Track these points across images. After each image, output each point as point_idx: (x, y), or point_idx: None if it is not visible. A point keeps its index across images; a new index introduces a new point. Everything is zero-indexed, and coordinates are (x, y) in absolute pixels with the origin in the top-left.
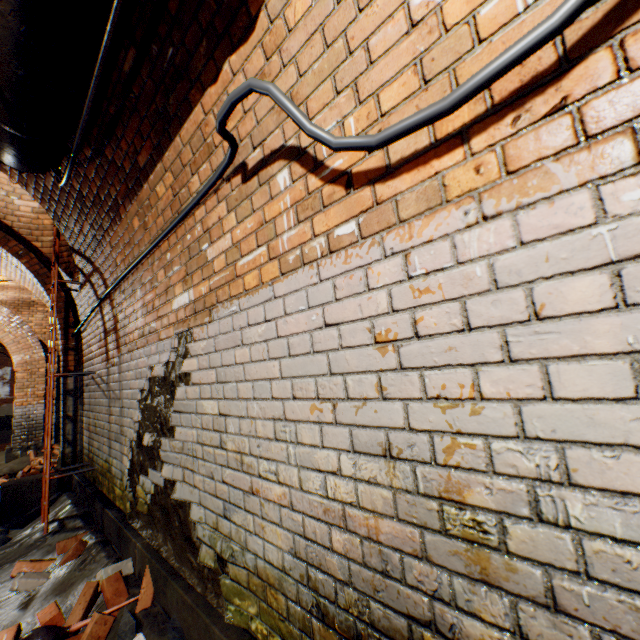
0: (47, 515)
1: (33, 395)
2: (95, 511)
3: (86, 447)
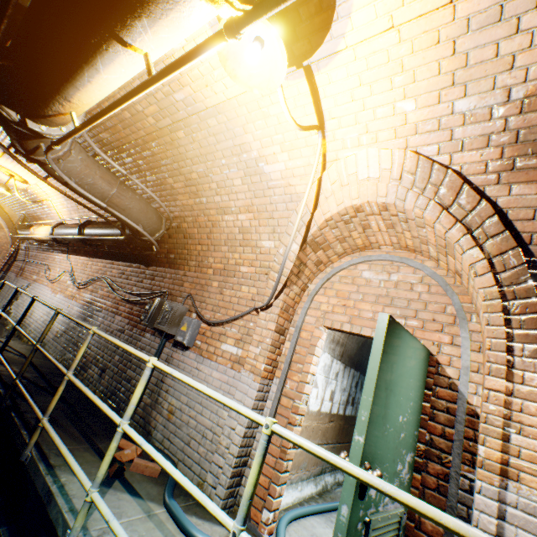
0: None
1: None
2: None
3: None
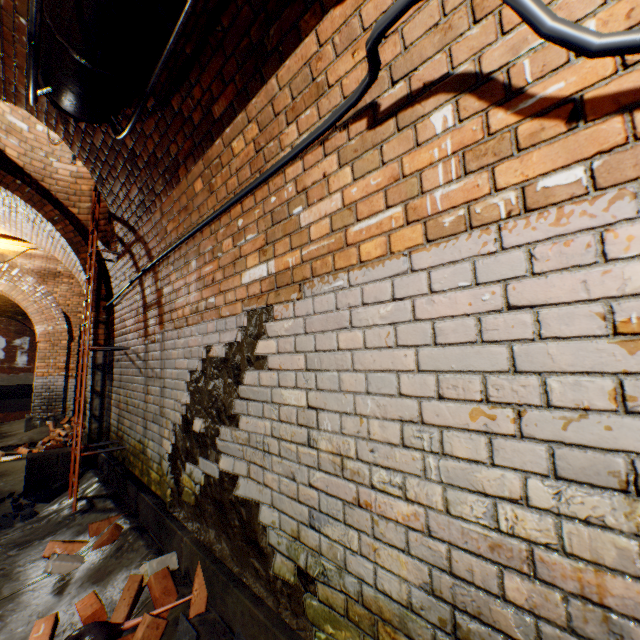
0: (76, 492)
1: (54, 366)
2: (127, 493)
3: (114, 424)
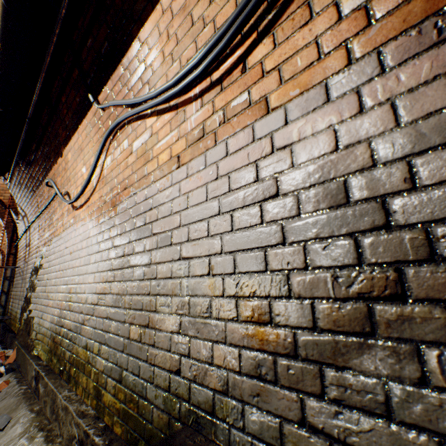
0: None
1: None
2: (5, 337)
3: (10, 308)
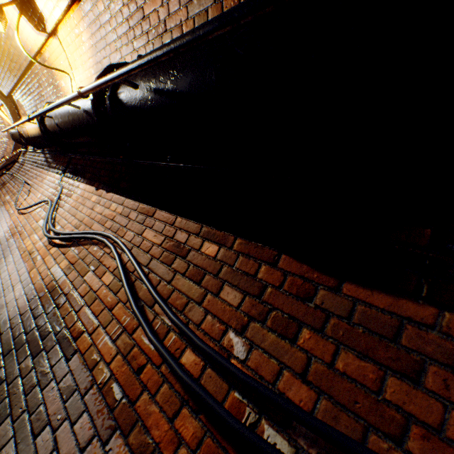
0: None
1: None
2: None
3: None
